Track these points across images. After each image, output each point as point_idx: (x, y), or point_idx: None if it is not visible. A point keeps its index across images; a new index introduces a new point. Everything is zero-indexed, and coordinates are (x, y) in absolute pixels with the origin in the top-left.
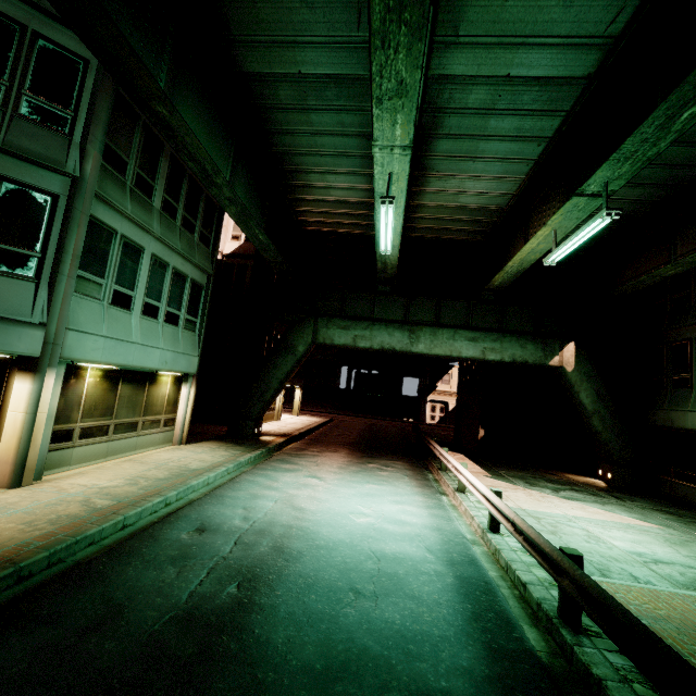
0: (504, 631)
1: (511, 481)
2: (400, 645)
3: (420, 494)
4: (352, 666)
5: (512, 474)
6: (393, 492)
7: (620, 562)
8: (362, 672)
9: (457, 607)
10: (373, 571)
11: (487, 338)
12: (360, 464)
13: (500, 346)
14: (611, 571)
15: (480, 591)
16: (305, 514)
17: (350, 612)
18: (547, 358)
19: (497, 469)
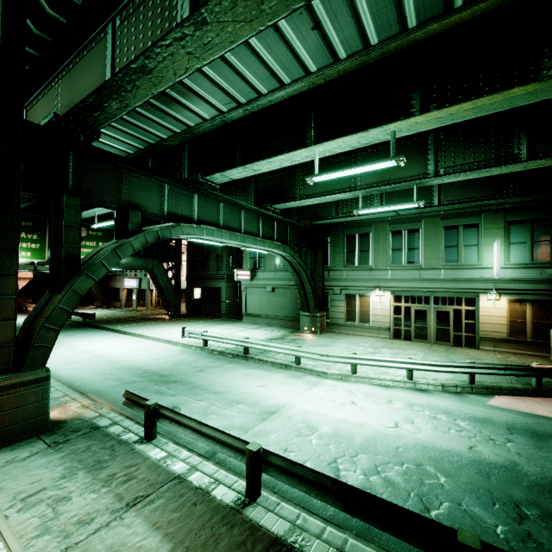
0: None
1: None
2: None
3: None
4: None
5: None
6: (22, 318)
7: None
8: None
9: None
10: None
11: None
12: None
13: None
14: None
15: None
16: None
17: None
18: None
19: None
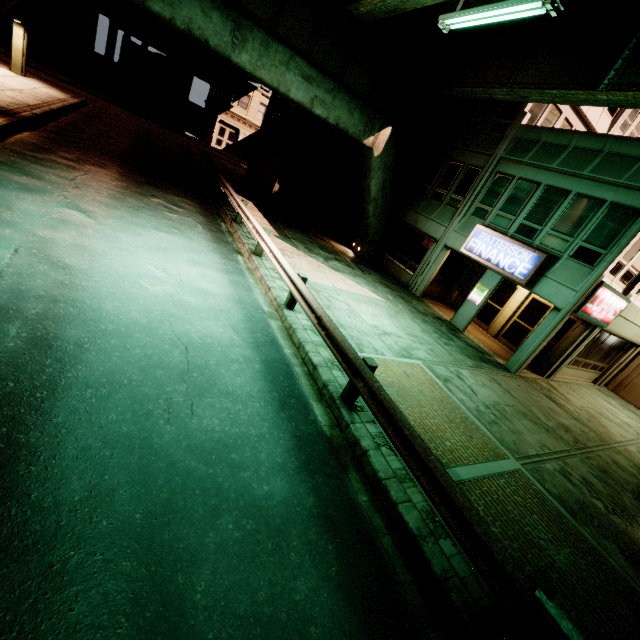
0: (303, 416)
1: (295, 245)
2: (224, 457)
3: (217, 252)
4: (179, 500)
5: (295, 236)
6: (188, 246)
7: (368, 336)
8: (191, 505)
9: (267, 398)
10: (182, 365)
11: (323, 85)
12: (141, 197)
13: (332, 101)
14: (364, 345)
15: (282, 375)
16: (73, 278)
17: (165, 429)
18: (365, 135)
19: (283, 228)
